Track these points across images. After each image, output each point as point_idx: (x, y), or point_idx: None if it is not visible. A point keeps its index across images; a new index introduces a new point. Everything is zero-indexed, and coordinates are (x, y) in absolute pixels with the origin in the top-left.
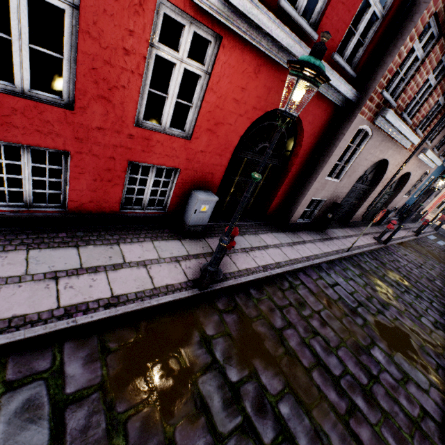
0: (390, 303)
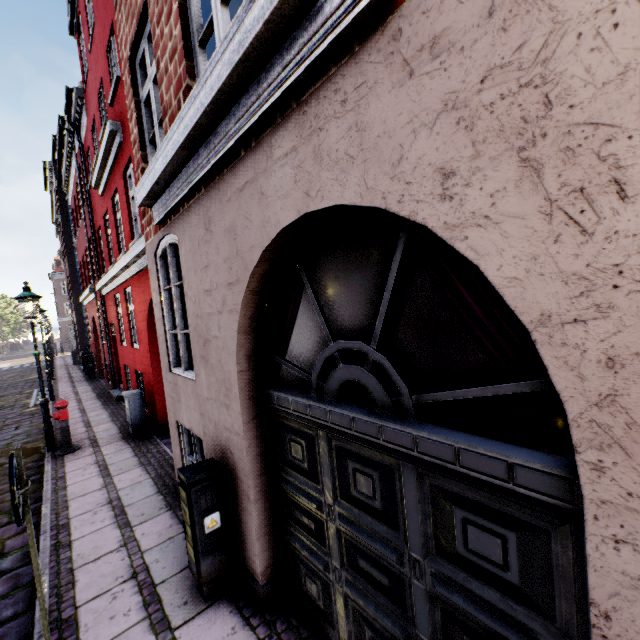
0: None
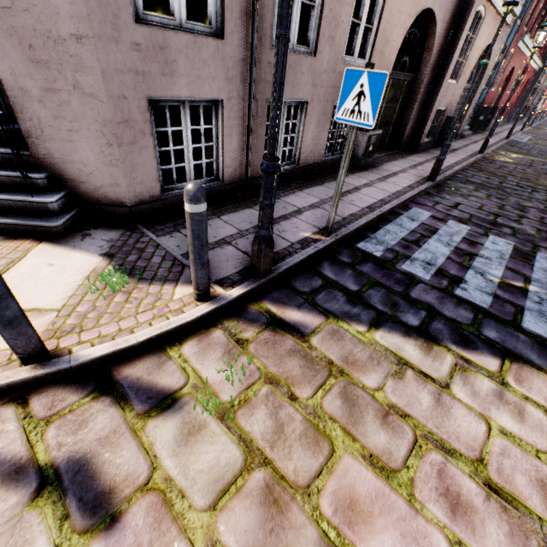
0: None
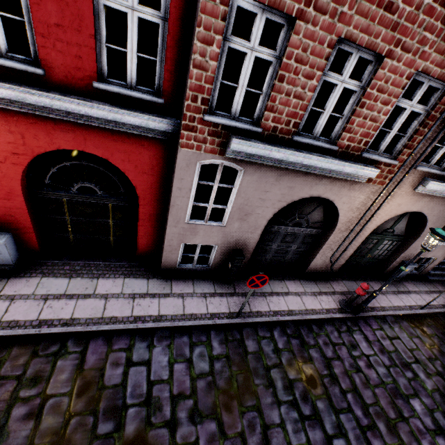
0: (218, 414)
